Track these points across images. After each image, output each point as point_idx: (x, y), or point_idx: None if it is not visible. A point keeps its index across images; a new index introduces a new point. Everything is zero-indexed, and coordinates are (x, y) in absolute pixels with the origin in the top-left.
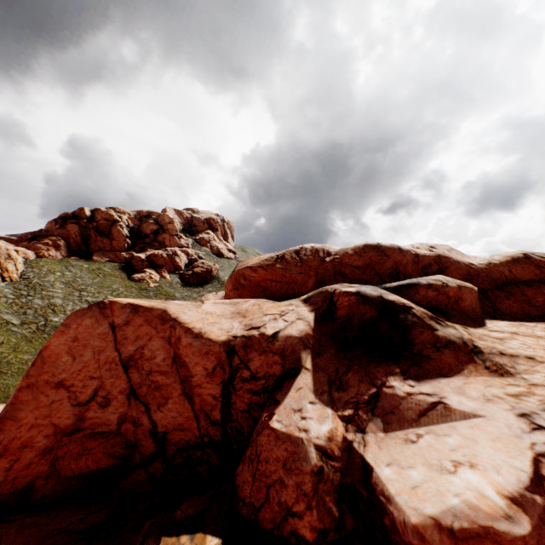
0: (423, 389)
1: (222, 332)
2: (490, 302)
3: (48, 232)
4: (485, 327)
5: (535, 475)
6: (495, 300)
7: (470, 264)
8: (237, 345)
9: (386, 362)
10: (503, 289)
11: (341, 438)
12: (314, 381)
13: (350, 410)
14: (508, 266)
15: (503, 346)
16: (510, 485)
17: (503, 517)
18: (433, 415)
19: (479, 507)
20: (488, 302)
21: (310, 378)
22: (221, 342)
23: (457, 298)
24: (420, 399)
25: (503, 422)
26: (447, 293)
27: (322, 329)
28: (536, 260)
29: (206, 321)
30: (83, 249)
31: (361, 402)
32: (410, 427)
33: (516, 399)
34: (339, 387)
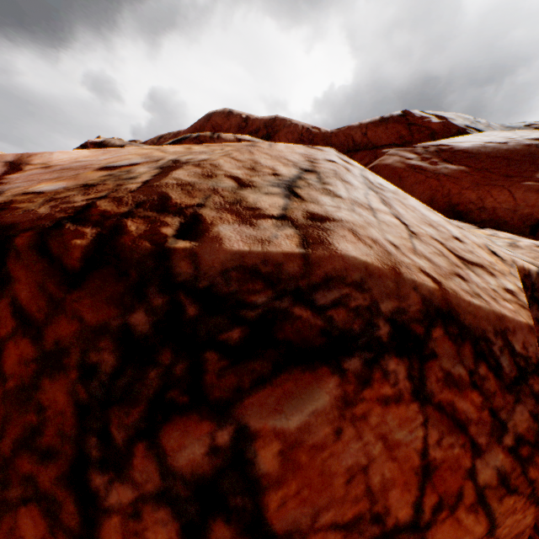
0: None
1: None
2: None
3: None
4: None
5: None
6: None
7: (313, 128)
8: None
9: None
10: None
11: None
12: None
13: None
14: (368, 127)
15: None
16: None
17: None
18: None
19: None
20: None
21: None
22: None
23: None
24: None
25: None
26: None
27: None
28: (415, 116)
29: None
30: None
31: None
32: None
33: None
34: None
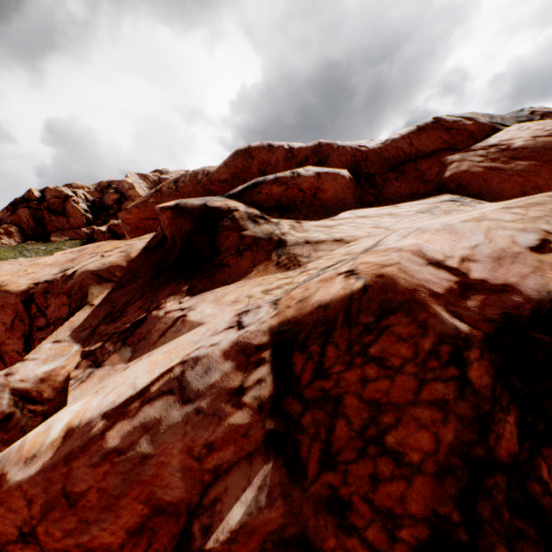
0: (186, 304)
1: (30, 281)
2: (376, 189)
3: (1, 222)
4: (333, 217)
5: (140, 392)
6: (383, 185)
7: (360, 146)
8: (37, 292)
9: (179, 281)
10: (396, 170)
11: (65, 378)
12: (88, 318)
13: (100, 344)
14: (410, 138)
15: (322, 233)
16: (94, 411)
17: (27, 459)
18: (170, 333)
19: (24, 448)
20: (373, 190)
21: (86, 315)
22: (20, 292)
23: (315, 189)
24: (170, 317)
25: (210, 327)
26: (300, 185)
27: (149, 259)
28: (448, 121)
29: (21, 273)
30: (40, 233)
31: (118, 332)
32: (148, 352)
33: (263, 295)
34: (114, 320)
